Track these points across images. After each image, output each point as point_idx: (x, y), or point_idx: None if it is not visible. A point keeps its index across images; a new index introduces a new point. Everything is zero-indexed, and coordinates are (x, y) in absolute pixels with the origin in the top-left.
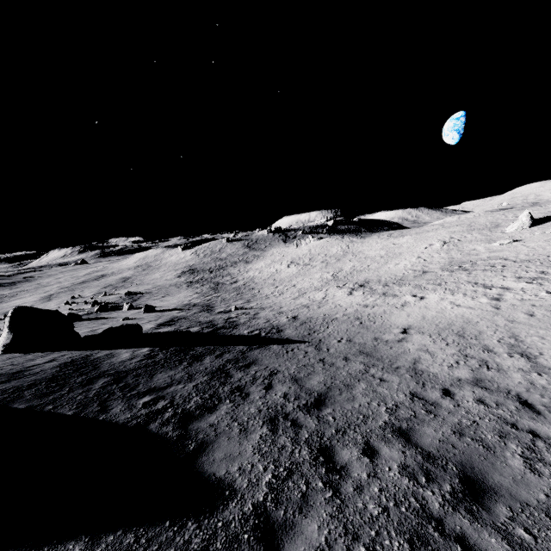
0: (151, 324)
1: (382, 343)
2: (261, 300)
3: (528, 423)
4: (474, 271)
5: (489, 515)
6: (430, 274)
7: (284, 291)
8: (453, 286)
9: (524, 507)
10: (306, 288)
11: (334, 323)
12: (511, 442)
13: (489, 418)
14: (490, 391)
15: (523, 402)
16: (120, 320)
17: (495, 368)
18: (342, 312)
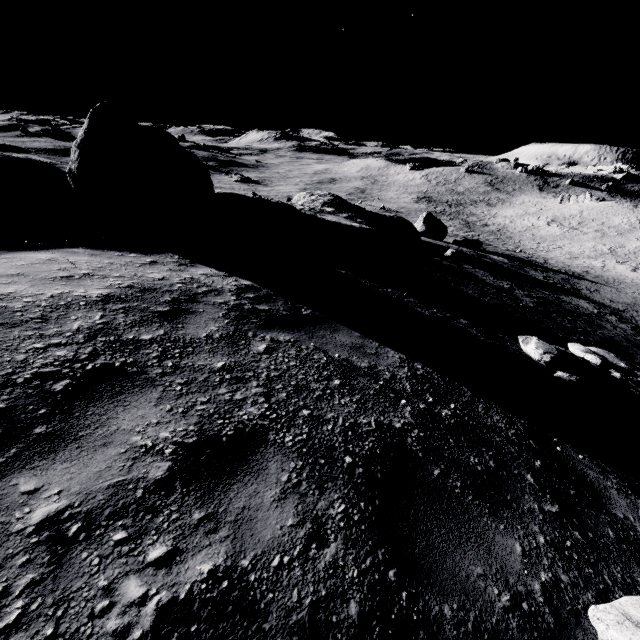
0: None
1: None
2: (531, 251)
3: None
4: None
5: None
6: None
7: (550, 249)
8: None
9: None
10: (577, 254)
11: (625, 284)
12: None
13: None
14: None
15: None
16: None
17: None
18: (629, 280)
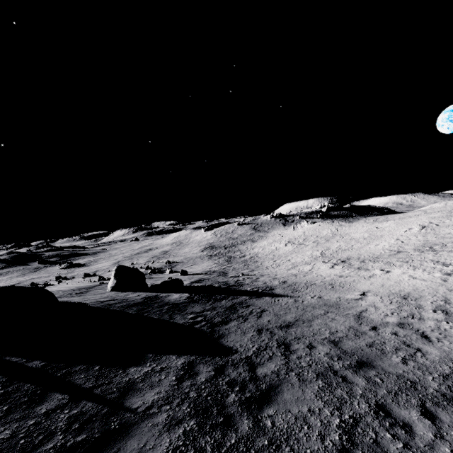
0: (187, 281)
1: (343, 300)
2: (262, 269)
3: (418, 345)
4: (441, 252)
5: (364, 373)
6: (402, 253)
7: (280, 264)
8: (417, 263)
9: (386, 373)
10: (298, 262)
11: (312, 286)
12: (400, 352)
13: (394, 341)
14: (405, 329)
15: (423, 336)
16: (166, 279)
17: (418, 317)
18: (320, 279)
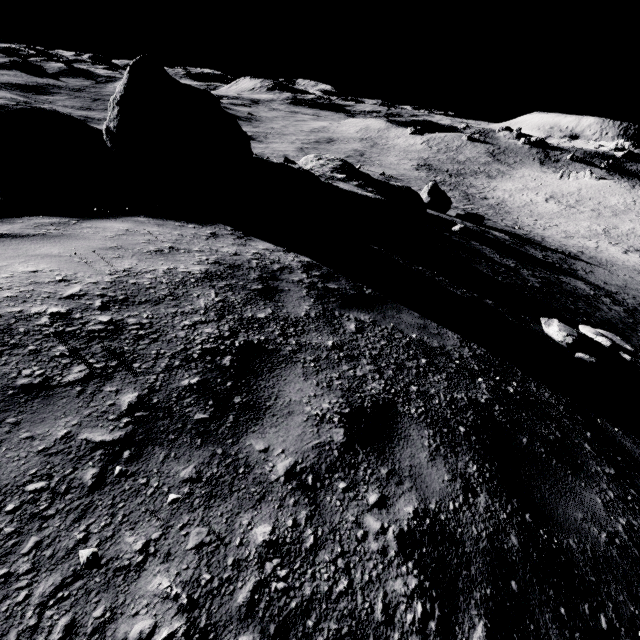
0: None
1: None
2: (529, 228)
3: None
4: None
5: None
6: None
7: (547, 227)
8: None
9: None
10: (572, 233)
11: (617, 266)
12: None
13: None
14: None
15: None
16: None
17: None
18: (621, 262)
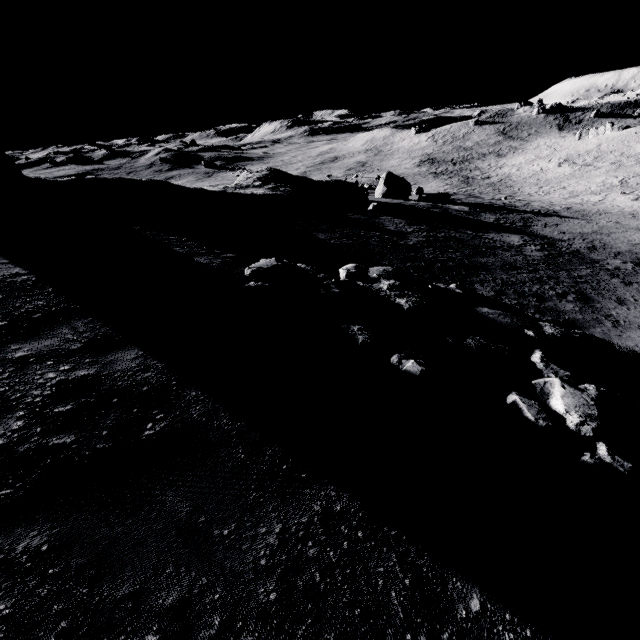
0: None
1: None
2: (525, 196)
3: None
4: None
5: None
6: None
7: (551, 192)
8: None
9: None
10: (580, 192)
11: (607, 214)
12: None
13: None
14: None
15: None
16: None
17: None
18: (618, 210)
